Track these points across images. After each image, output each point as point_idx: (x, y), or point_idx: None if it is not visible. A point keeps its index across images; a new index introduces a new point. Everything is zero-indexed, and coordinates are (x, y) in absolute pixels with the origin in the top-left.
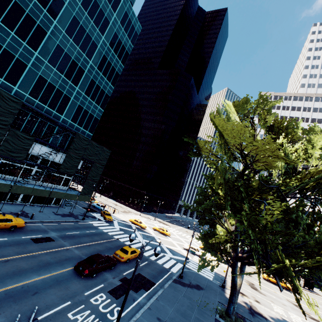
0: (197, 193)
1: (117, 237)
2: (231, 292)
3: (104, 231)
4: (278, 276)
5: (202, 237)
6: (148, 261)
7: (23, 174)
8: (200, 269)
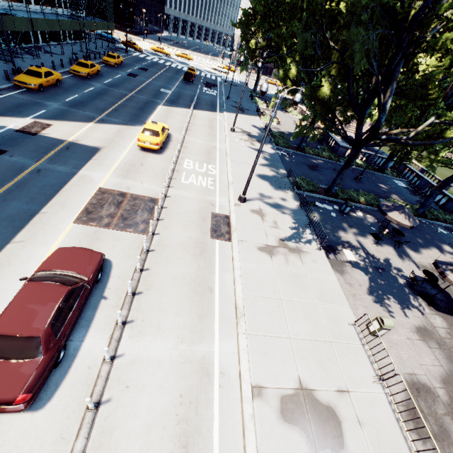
0: (243, 14)
1: (167, 65)
2: (256, 80)
3: (154, 61)
4: (281, 60)
5: (242, 50)
6: (203, 77)
7: (58, 2)
8: (241, 72)
